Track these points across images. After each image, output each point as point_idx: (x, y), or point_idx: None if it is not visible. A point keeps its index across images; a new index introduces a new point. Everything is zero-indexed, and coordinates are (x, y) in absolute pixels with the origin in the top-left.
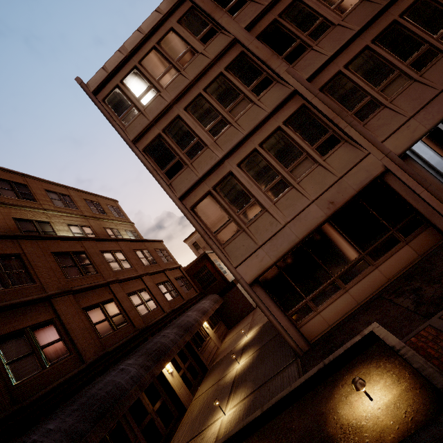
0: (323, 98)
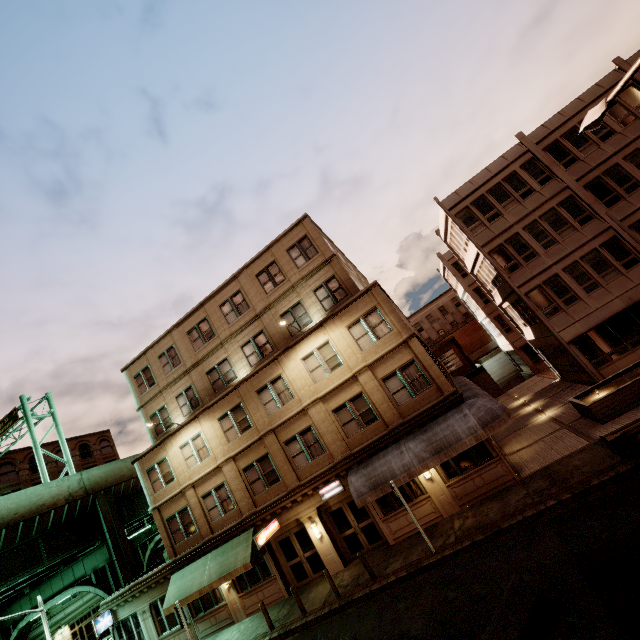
0: (631, 234)
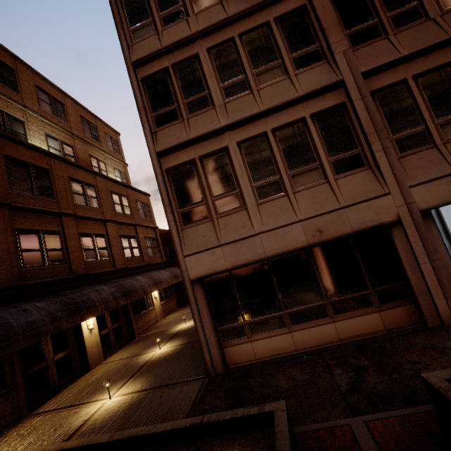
0: (370, 105)
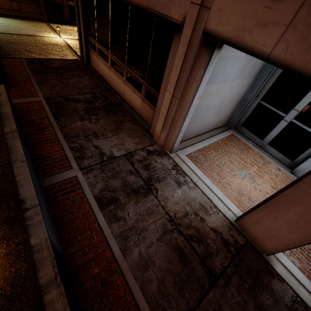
0: None
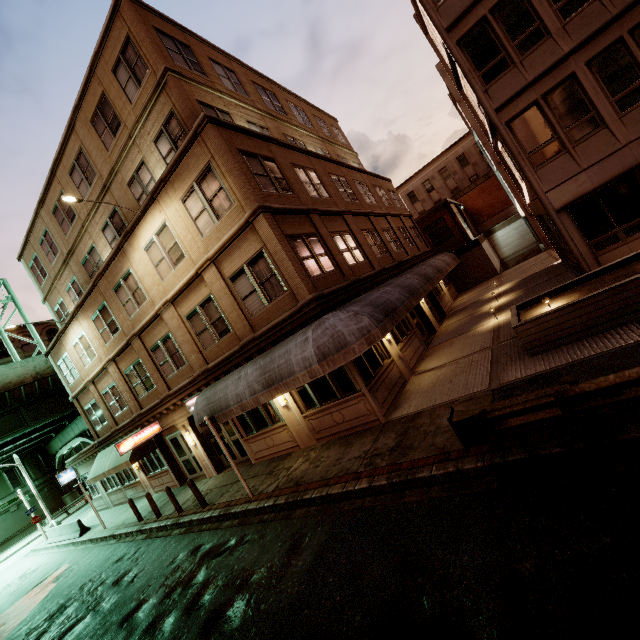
0: None
